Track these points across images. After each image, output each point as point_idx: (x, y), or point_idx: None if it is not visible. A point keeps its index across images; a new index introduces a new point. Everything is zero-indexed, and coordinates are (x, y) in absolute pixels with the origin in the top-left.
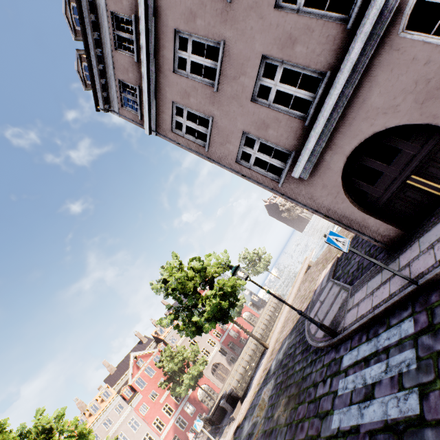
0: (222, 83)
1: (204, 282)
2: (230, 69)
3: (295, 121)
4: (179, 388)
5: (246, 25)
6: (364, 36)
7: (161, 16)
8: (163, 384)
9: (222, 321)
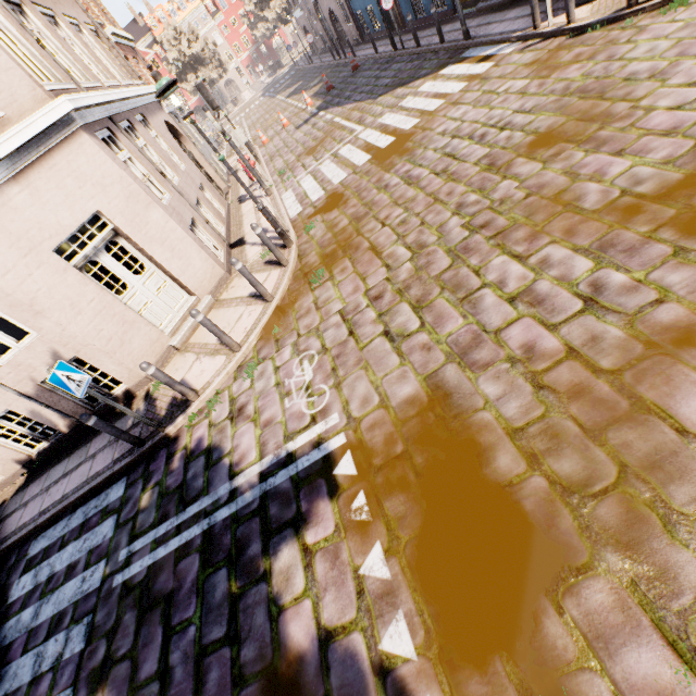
0: None
1: None
2: None
3: (294, 4)
4: (257, 32)
5: None
6: (299, 12)
7: None
8: (244, 20)
9: (283, 22)
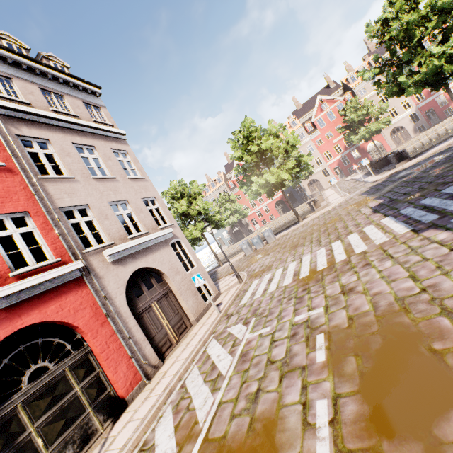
0: None
1: None
2: None
3: None
4: (353, 137)
5: None
6: None
7: None
8: (340, 130)
9: (432, 88)
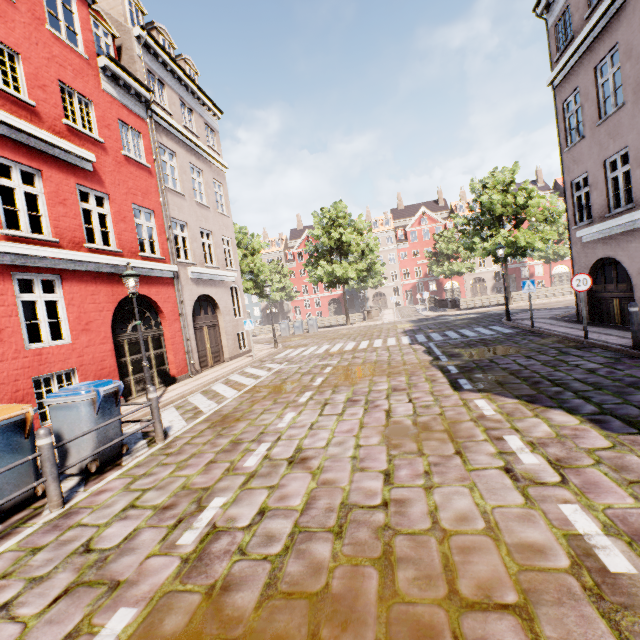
0: (603, 126)
1: (559, 190)
2: (612, 126)
3: (606, 206)
4: (436, 267)
5: (637, 116)
6: None
7: (620, 17)
8: (427, 254)
9: (494, 259)
